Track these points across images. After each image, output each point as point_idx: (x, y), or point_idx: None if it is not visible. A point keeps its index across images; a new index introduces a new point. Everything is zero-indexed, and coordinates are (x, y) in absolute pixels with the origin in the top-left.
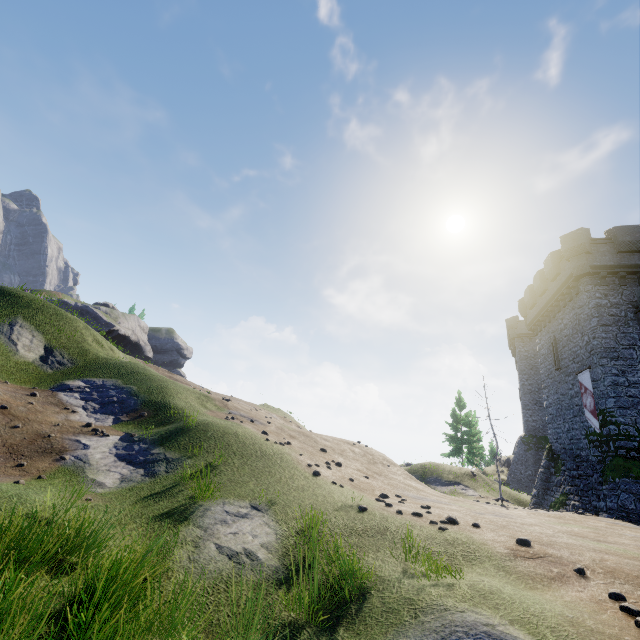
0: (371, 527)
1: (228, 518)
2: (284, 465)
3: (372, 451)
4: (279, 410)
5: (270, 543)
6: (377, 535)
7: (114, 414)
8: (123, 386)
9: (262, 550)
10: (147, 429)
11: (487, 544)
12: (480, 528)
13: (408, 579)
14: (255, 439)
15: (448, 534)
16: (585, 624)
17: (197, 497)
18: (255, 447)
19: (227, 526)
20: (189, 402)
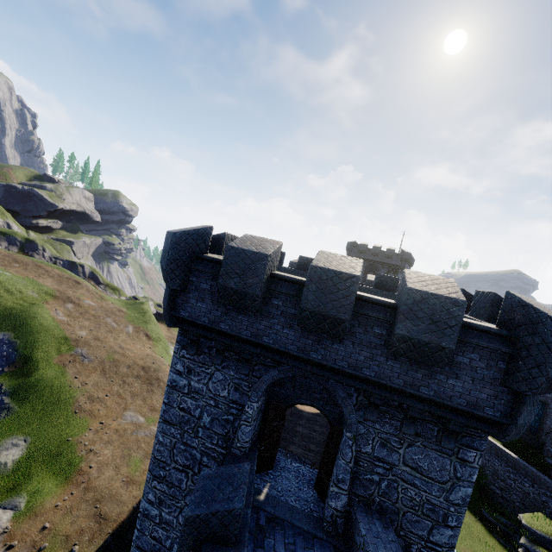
0: (59, 452)
1: (10, 447)
2: (63, 408)
3: (153, 372)
4: (144, 316)
5: (16, 459)
6: (56, 456)
7: (2, 366)
8: (13, 341)
9: (11, 462)
10: (13, 380)
11: (80, 466)
12: (97, 454)
13: (34, 480)
14: (62, 388)
15: (76, 459)
16: (45, 502)
17: (6, 435)
18: (57, 395)
19: (7, 451)
20: (48, 350)
